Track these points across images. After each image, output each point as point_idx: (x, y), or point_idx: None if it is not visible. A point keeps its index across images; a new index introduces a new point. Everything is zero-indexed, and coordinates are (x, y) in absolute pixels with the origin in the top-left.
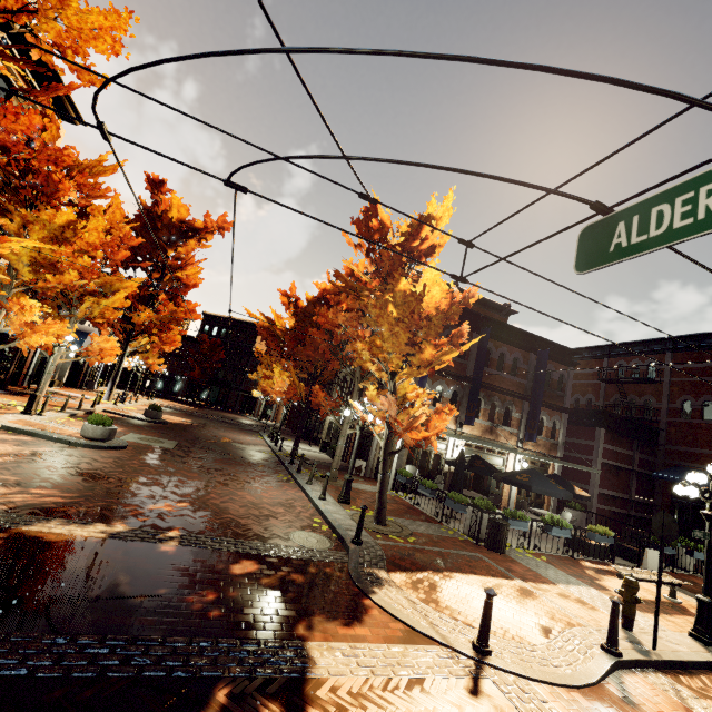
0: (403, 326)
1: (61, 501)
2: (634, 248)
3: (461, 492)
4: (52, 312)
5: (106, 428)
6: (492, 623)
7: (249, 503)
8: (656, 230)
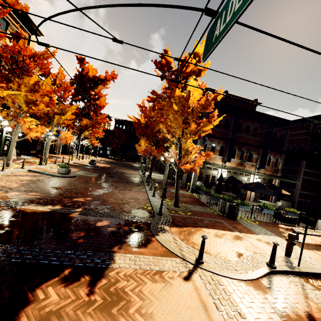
0: (179, 114)
1: (39, 197)
2: (220, 35)
3: (220, 193)
4: (45, 123)
5: (66, 169)
6: (212, 250)
7: (119, 198)
8: (229, 17)
